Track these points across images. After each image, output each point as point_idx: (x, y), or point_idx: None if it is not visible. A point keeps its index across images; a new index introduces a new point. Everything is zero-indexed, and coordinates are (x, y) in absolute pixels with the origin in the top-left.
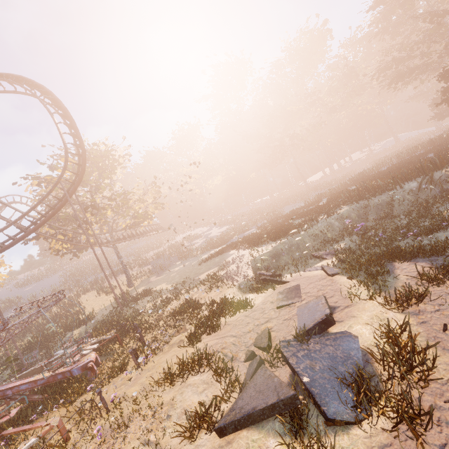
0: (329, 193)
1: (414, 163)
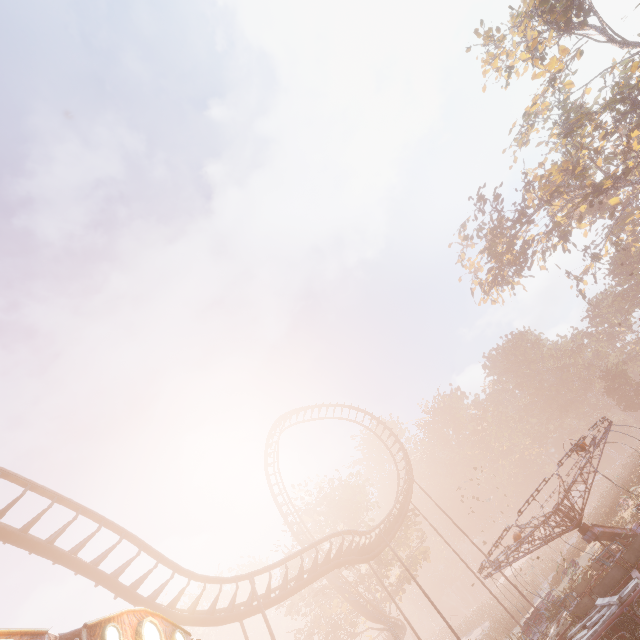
0: (602, 505)
1: None
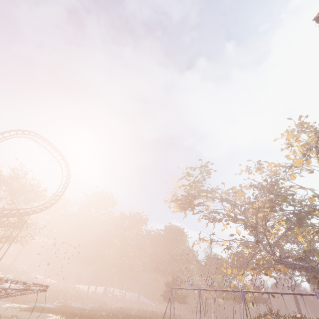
0: (105, 309)
1: (146, 318)
